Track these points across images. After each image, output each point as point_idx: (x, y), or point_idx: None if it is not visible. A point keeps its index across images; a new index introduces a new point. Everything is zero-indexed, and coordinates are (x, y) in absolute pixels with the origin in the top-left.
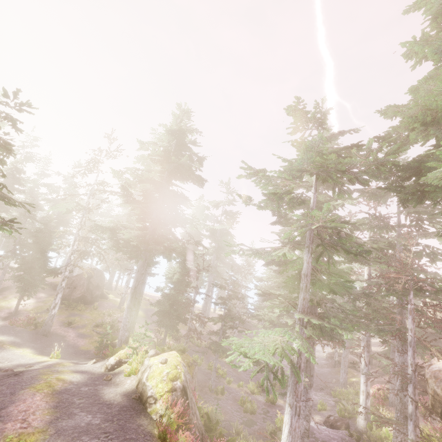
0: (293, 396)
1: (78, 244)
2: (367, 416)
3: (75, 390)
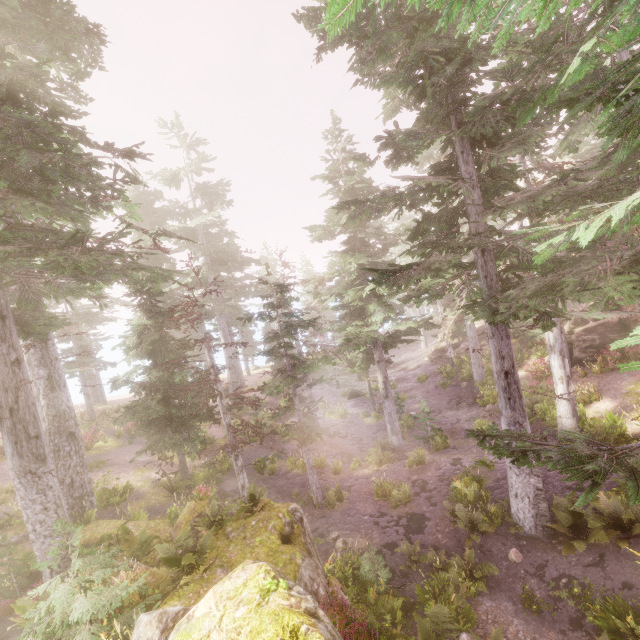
0: None
1: None
2: (574, 410)
3: None
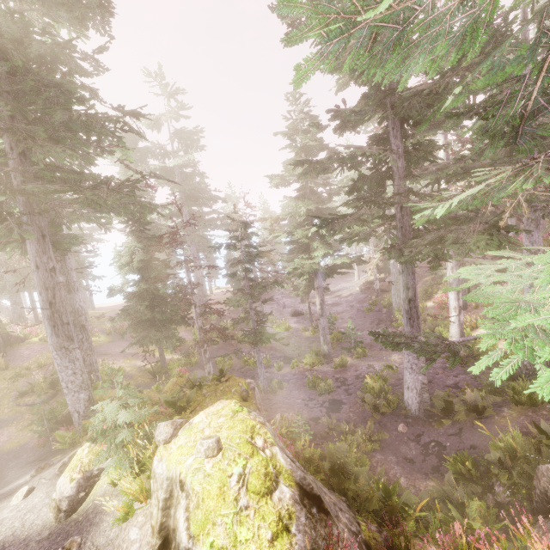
0: None
1: None
2: (462, 332)
3: None
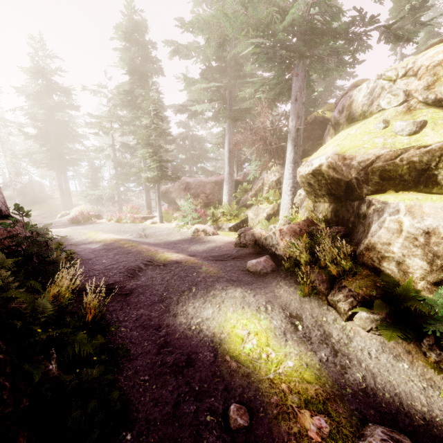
0: (118, 205)
1: (10, 167)
2: None
3: (45, 222)
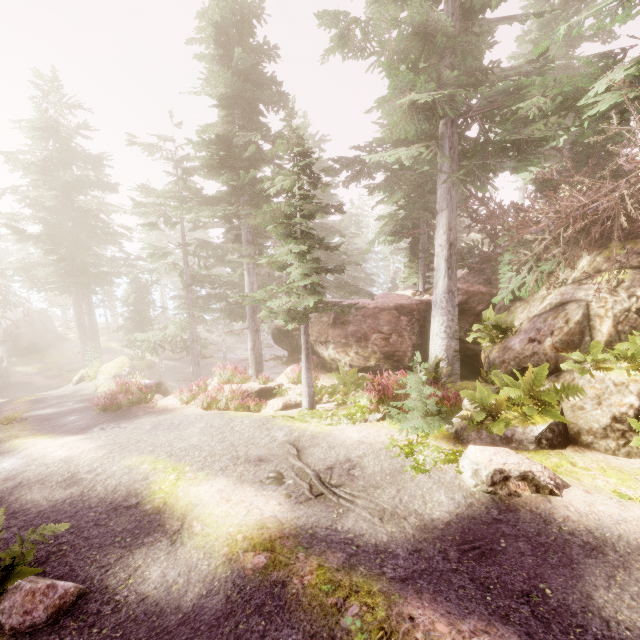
0: (191, 356)
1: None
2: None
3: (47, 396)
